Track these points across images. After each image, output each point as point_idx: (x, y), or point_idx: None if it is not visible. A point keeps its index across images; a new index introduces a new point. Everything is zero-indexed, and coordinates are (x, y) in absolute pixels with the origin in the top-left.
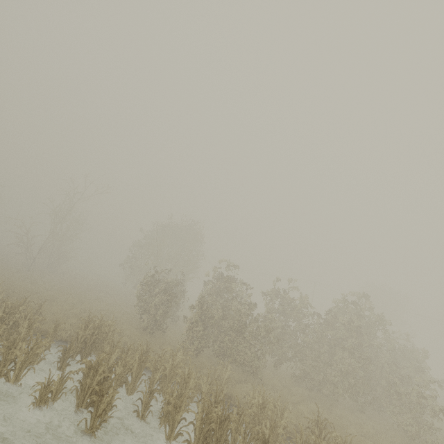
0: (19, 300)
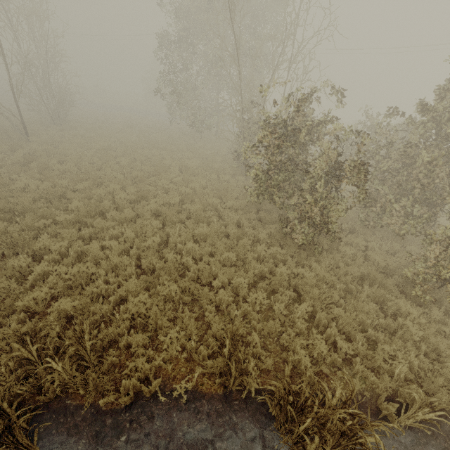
0: (29, 252)
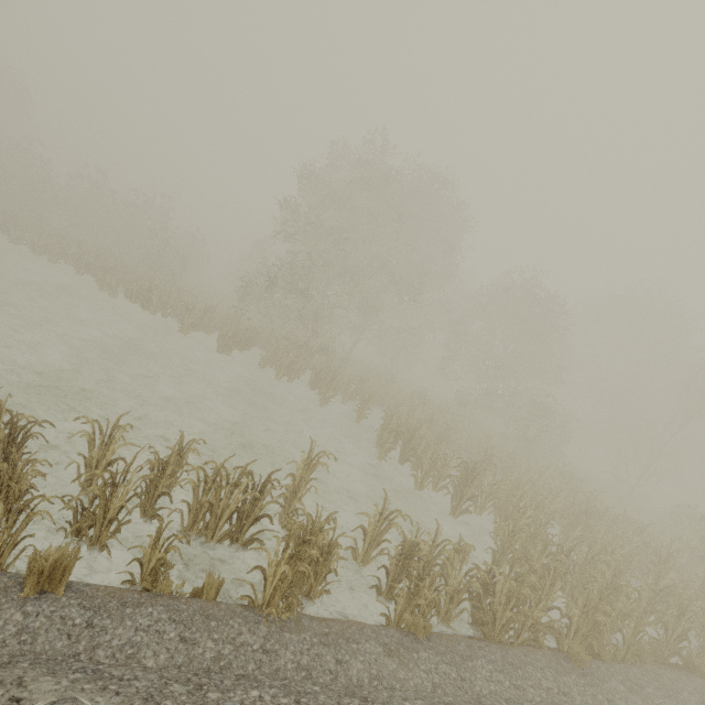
0: None
